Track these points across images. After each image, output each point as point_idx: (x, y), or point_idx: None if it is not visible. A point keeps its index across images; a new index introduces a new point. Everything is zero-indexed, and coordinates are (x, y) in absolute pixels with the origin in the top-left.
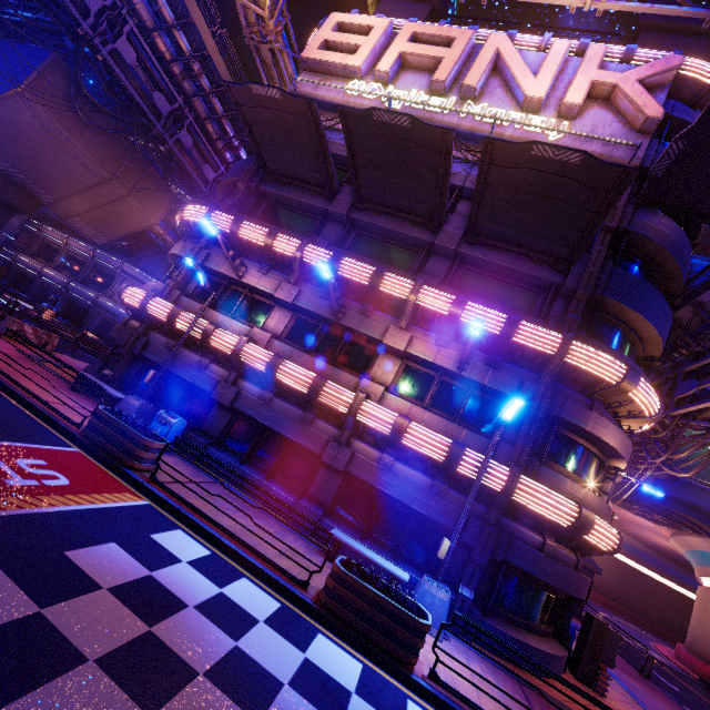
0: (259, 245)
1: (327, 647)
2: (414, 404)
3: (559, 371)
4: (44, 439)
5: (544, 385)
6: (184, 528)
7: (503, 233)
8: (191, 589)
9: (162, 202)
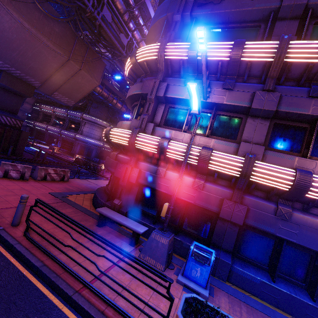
0: (221, 62)
1: None
2: None
3: None
4: None
5: None
6: None
7: None
8: None
9: (99, 70)
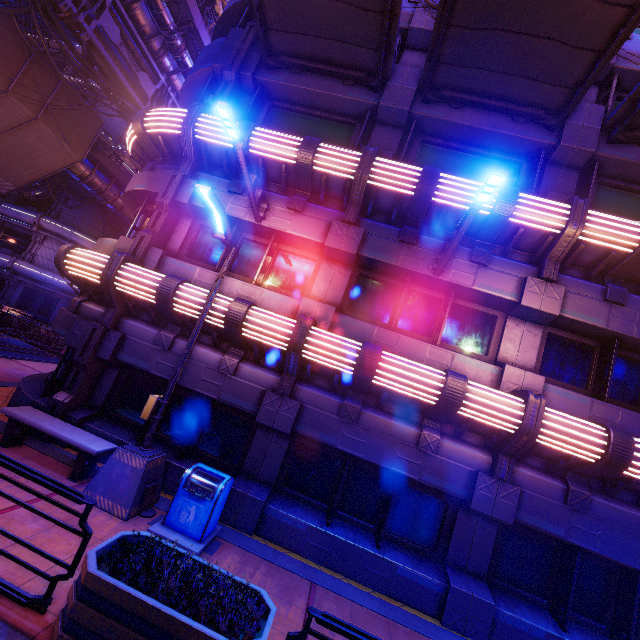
0: (285, 165)
1: None
2: (591, 397)
3: None
4: None
5: None
6: None
7: None
8: None
9: (84, 129)
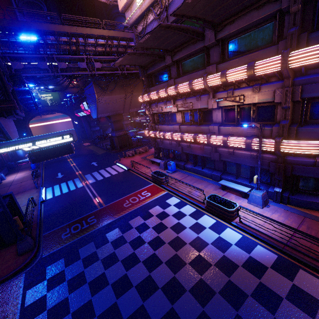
0: (158, 98)
1: (206, 218)
2: (231, 126)
3: (296, 70)
4: (146, 184)
5: (284, 88)
6: (175, 196)
7: (228, 14)
8: (172, 211)
9: (140, 85)
